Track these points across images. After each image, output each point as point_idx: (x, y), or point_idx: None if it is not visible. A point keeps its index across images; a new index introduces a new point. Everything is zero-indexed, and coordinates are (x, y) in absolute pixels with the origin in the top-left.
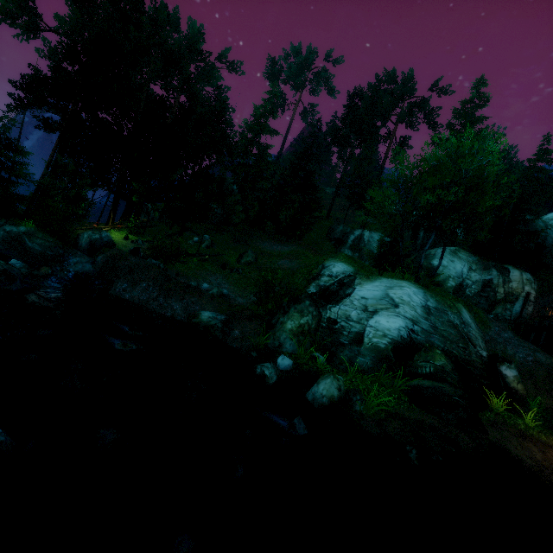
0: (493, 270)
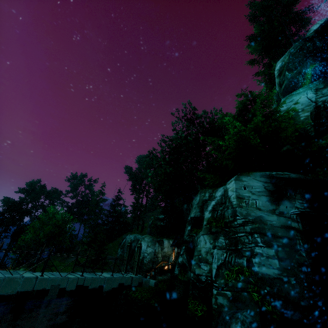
0: (157, 244)
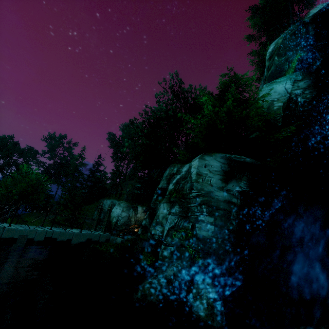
0: (131, 209)
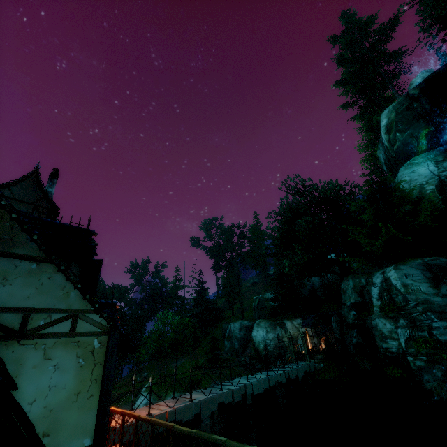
0: (277, 327)
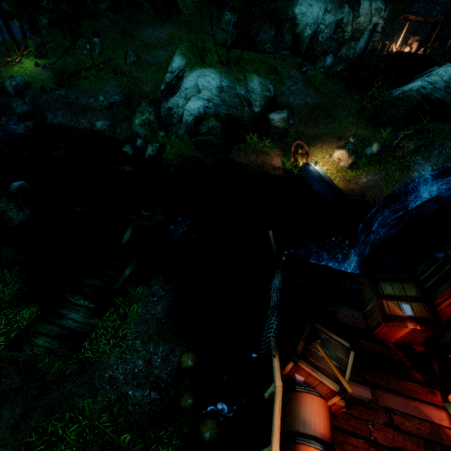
0: (346, 7)
